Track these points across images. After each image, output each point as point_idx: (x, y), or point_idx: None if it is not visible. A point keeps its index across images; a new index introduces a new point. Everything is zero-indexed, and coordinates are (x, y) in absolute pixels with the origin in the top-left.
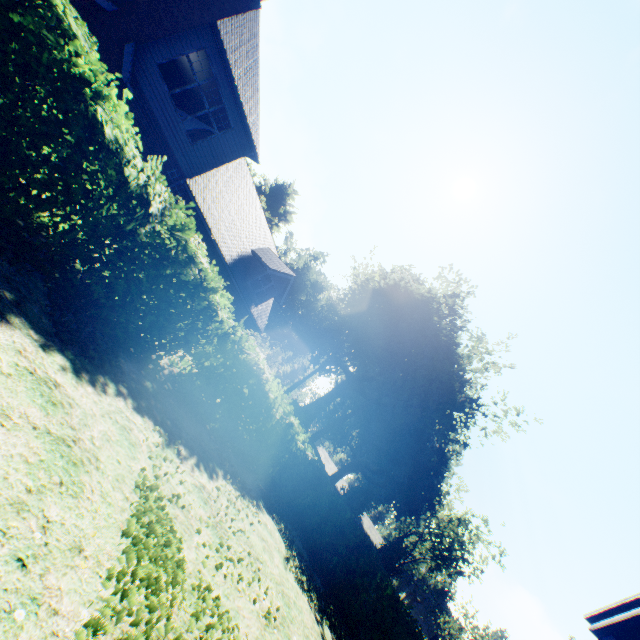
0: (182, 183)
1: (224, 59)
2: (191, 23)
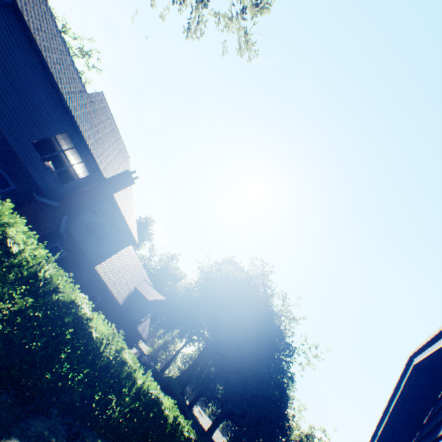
0: (92, 269)
1: (117, 207)
2: (99, 198)
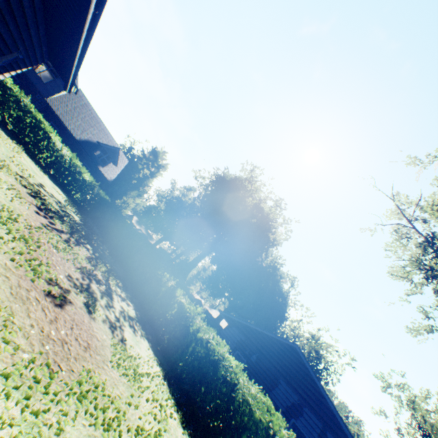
0: (44, 100)
1: None
2: None
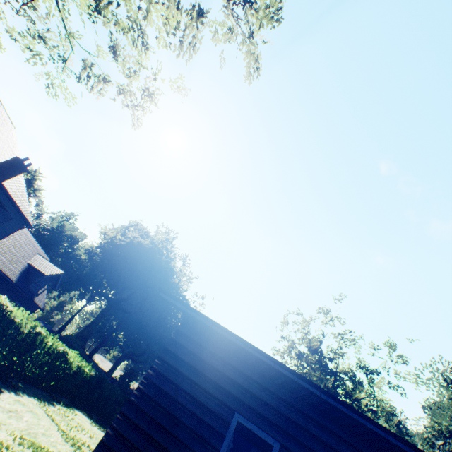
0: None
1: (7, 194)
2: None
